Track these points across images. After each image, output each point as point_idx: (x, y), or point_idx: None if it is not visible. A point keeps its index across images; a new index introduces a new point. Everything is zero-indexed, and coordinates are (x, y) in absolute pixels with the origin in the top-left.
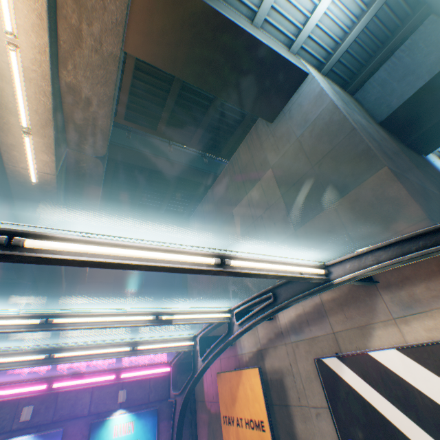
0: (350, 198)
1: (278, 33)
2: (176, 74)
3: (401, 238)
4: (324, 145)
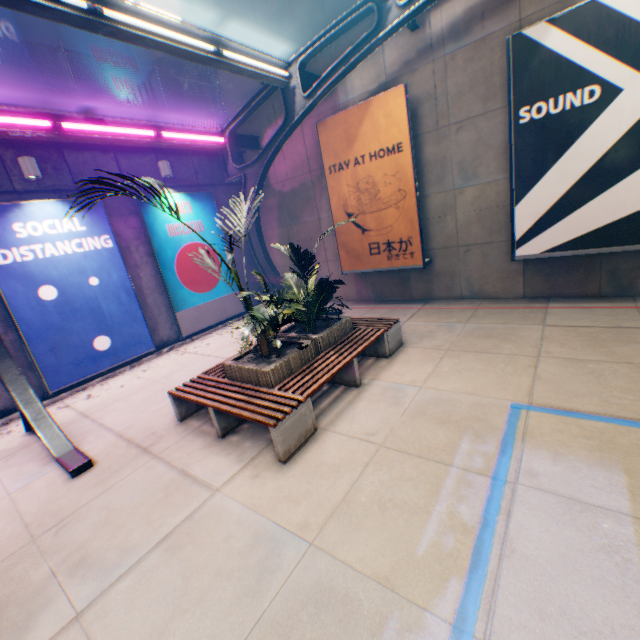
0: None
1: None
2: None
3: None
4: None
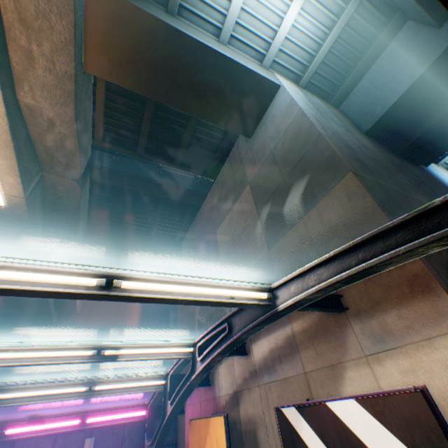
0: (319, 210)
1: (249, 49)
2: (141, 92)
3: (339, 250)
4: (294, 155)
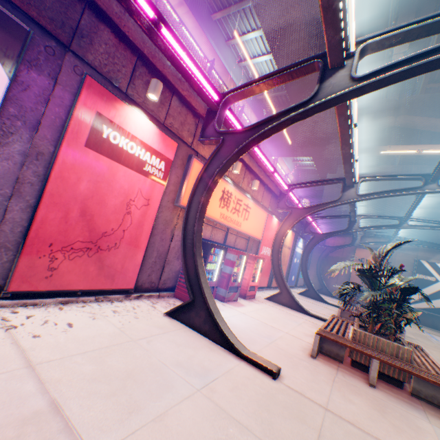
0: None
1: None
2: None
3: None
4: None
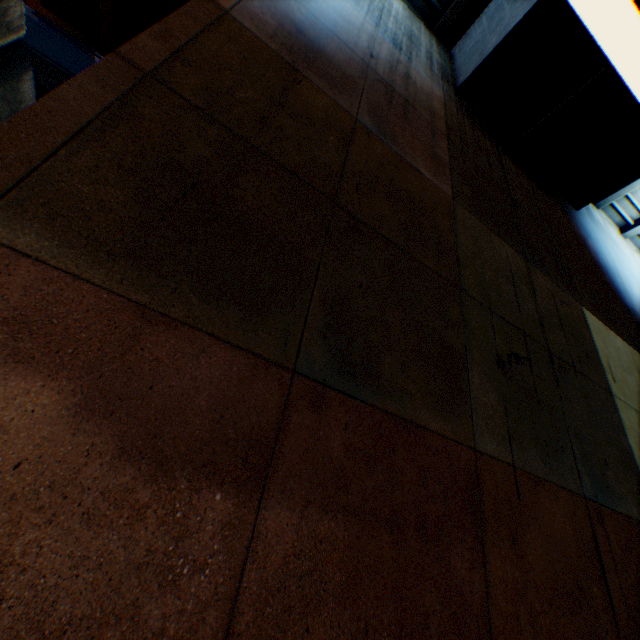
0: None
1: None
2: None
3: None
4: None
